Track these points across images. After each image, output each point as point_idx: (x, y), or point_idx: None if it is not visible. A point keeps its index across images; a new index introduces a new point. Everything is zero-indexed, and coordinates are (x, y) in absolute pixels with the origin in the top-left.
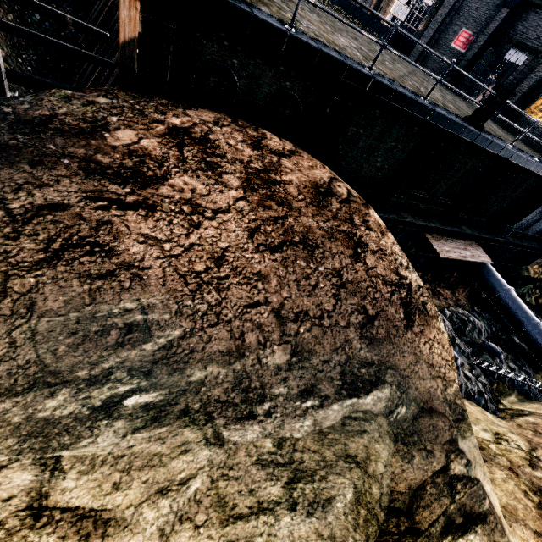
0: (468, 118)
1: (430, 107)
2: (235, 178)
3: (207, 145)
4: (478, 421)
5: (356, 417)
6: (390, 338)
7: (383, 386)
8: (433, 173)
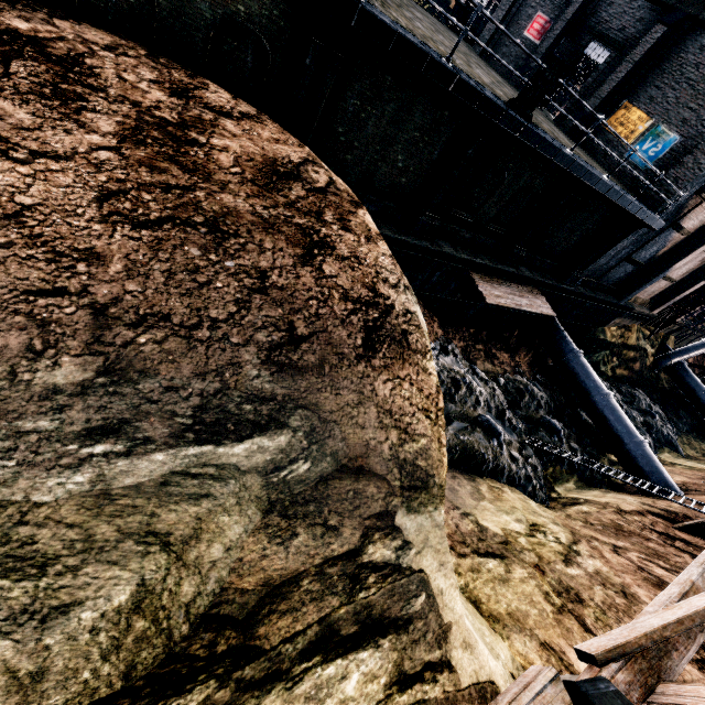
0: (512, 102)
1: (453, 71)
2: (109, 120)
3: (72, 68)
4: (513, 510)
5: (200, 473)
6: (323, 368)
7: (278, 432)
8: (477, 186)
